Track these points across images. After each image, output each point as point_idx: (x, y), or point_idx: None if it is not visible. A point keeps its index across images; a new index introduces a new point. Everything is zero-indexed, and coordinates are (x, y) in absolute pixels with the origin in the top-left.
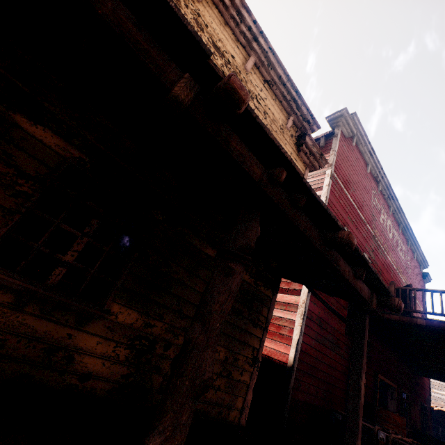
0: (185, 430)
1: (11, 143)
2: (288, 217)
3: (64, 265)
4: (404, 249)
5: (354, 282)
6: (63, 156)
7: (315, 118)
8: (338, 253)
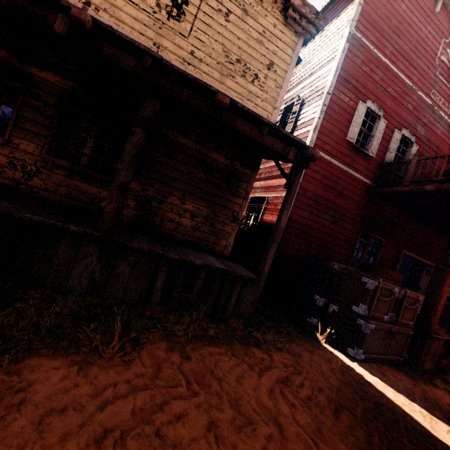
0: (116, 202)
1: (35, 87)
2: (168, 92)
3: (86, 156)
4: None
5: (259, 138)
6: (63, 88)
7: None
8: (235, 115)
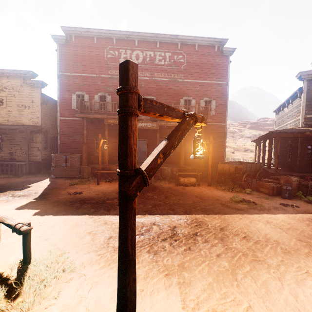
0: None
1: None
2: None
3: None
4: (170, 55)
5: (8, 131)
6: None
7: (27, 70)
8: (0, 129)
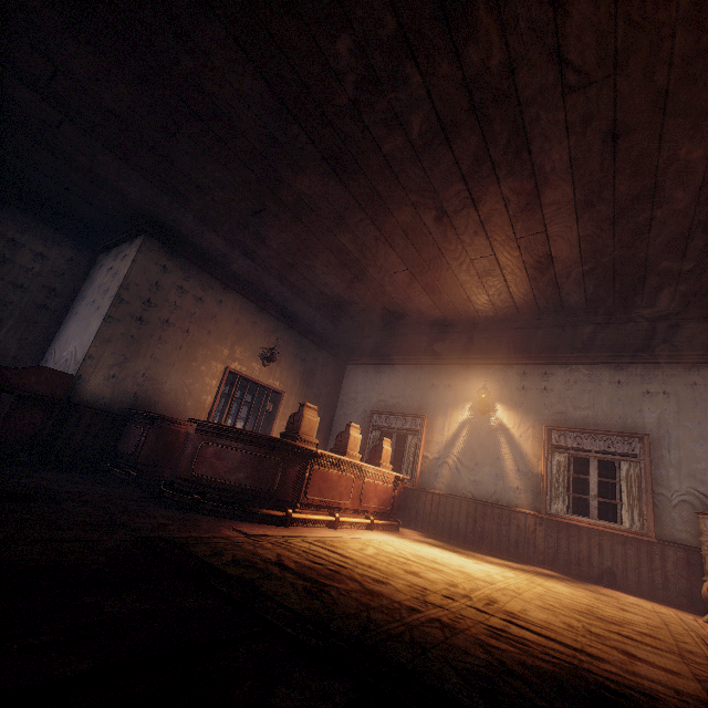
0: None
1: None
2: None
3: None
4: None
5: None
6: None
7: None
8: None
